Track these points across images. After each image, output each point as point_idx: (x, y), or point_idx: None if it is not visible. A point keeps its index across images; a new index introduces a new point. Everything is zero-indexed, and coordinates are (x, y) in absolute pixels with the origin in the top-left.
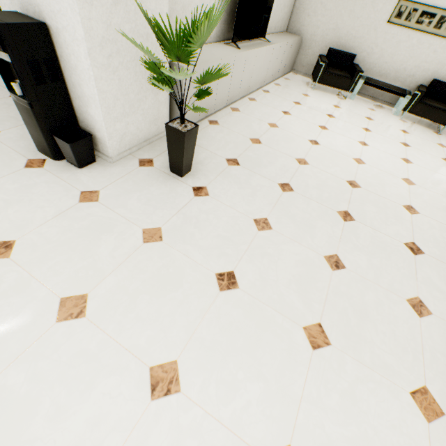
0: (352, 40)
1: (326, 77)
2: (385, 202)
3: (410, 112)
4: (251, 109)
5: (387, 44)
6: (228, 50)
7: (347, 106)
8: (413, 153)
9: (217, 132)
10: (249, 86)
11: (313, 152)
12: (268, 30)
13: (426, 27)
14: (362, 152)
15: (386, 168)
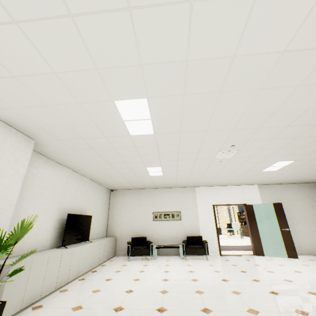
0: (142, 231)
1: (134, 251)
2: (187, 312)
3: (187, 254)
4: (79, 286)
5: (158, 228)
6: (58, 250)
7: (152, 262)
8: (197, 274)
9: (38, 313)
10: (79, 270)
11: (129, 297)
12: (93, 237)
13: (169, 218)
14: (165, 285)
15: (183, 289)
